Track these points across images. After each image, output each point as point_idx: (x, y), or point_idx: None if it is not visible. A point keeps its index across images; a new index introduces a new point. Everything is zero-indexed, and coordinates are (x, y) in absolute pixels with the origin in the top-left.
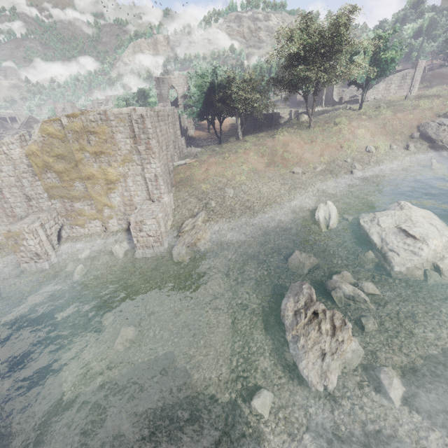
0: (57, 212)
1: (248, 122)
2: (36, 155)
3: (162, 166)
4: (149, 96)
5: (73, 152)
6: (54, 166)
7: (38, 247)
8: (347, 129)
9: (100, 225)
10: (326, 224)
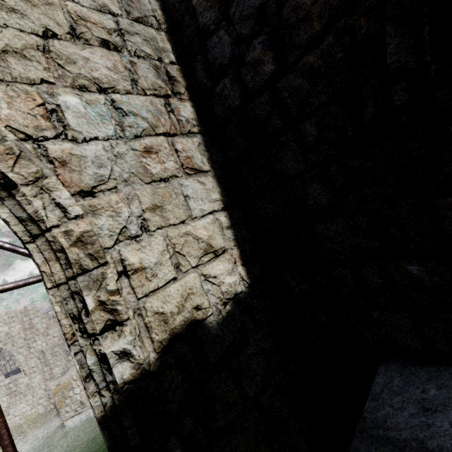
0: None
1: None
2: None
3: None
4: None
5: None
6: None
7: (83, 393)
8: None
9: None
10: None
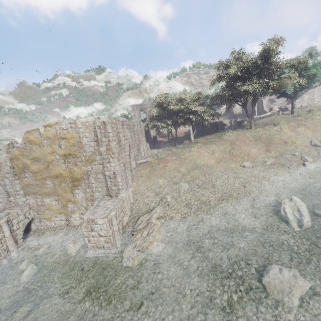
0: (29, 207)
1: (198, 129)
2: (18, 158)
3: (121, 165)
4: (128, 118)
5: (46, 155)
6: (30, 167)
7: None
8: (287, 128)
9: (64, 218)
10: (299, 224)
